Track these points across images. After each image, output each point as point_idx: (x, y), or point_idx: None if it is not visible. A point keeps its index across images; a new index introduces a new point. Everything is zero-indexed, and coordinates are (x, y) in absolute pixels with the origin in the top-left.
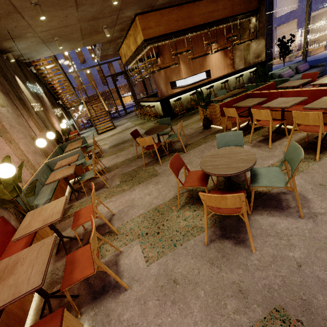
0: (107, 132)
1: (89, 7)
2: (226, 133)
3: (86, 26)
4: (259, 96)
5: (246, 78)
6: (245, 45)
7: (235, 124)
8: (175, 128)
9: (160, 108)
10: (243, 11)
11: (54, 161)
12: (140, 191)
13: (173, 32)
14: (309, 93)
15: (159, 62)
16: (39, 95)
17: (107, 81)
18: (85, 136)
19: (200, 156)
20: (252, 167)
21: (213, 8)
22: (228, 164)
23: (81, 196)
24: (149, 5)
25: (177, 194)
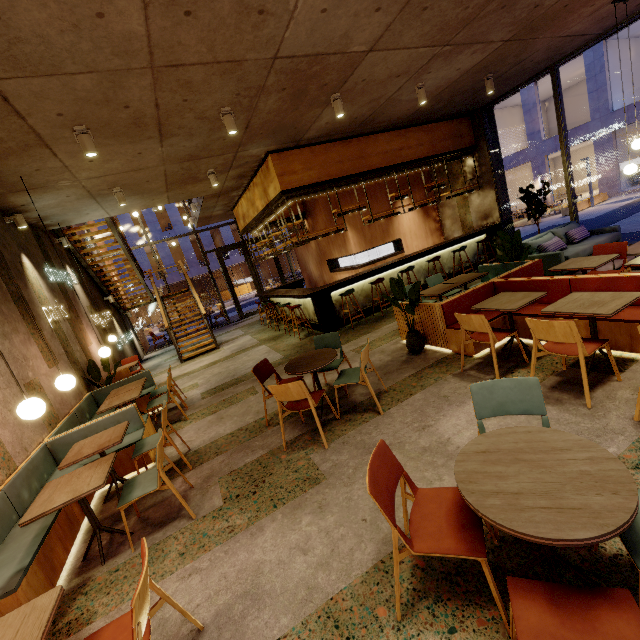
0: (201, 356)
1: (184, 139)
2: (496, 381)
3: (176, 170)
4: (521, 288)
5: (470, 252)
6: (460, 199)
7: (481, 345)
8: (346, 350)
9: (312, 308)
10: (451, 149)
11: (67, 438)
12: (278, 535)
13: (334, 180)
14: (637, 282)
15: (306, 227)
16: (66, 289)
17: (207, 258)
18: (153, 364)
19: (418, 425)
20: (636, 511)
21: (401, 144)
22: (549, 492)
23: (117, 547)
24: (293, 139)
25: (384, 555)
